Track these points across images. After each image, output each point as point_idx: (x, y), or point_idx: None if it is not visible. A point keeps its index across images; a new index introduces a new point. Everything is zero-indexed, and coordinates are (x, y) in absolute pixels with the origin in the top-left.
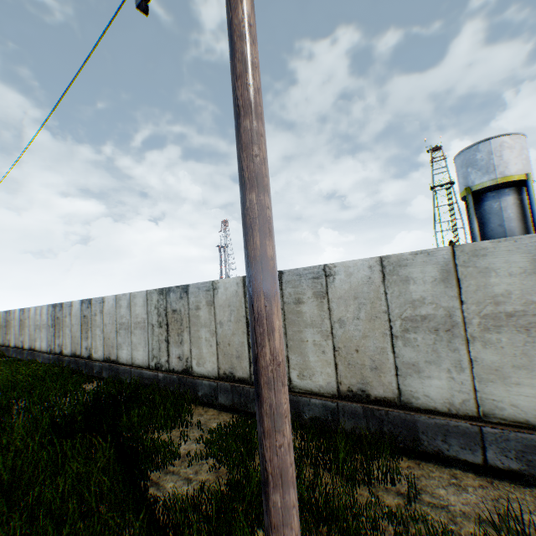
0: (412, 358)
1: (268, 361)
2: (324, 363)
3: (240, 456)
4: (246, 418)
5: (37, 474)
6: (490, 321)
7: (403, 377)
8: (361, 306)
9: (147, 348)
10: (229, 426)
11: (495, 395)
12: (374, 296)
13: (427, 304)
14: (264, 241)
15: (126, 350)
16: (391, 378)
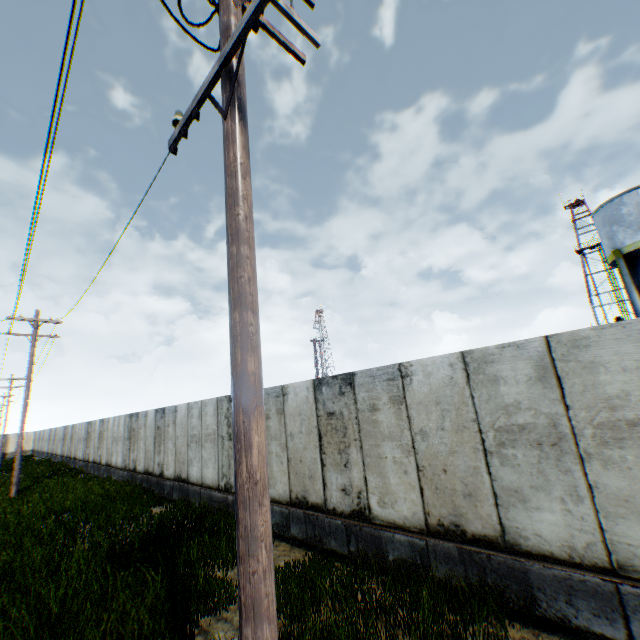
0: (513, 482)
1: (244, 479)
2: (407, 486)
3: (303, 603)
4: (321, 556)
5: (84, 607)
6: (607, 431)
7: (504, 507)
8: (444, 413)
9: (217, 465)
10: (298, 565)
11: (630, 537)
12: (459, 401)
13: (524, 410)
14: (245, 357)
15: (197, 467)
16: (490, 509)
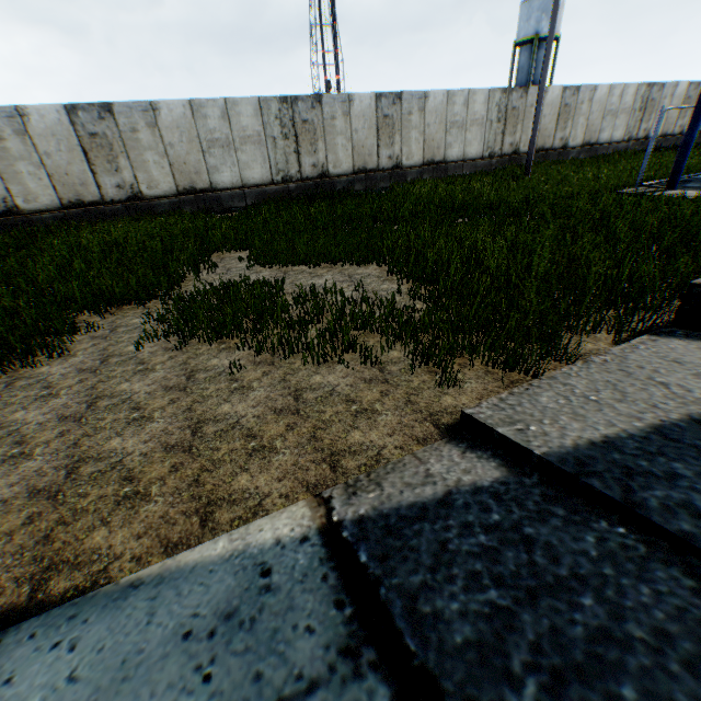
0: None
1: None
2: None
3: None
4: None
5: None
6: None
7: None
8: None
9: (625, 129)
10: None
11: None
12: None
13: None
14: None
15: (607, 133)
16: None
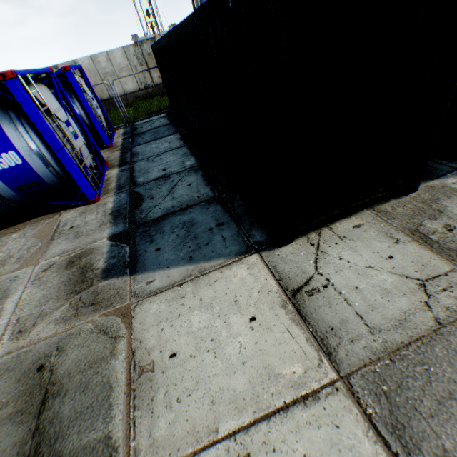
0: None
1: None
2: None
3: None
4: None
5: None
6: None
7: None
8: None
9: (135, 81)
10: None
11: None
12: None
13: None
14: None
15: (117, 88)
16: None
